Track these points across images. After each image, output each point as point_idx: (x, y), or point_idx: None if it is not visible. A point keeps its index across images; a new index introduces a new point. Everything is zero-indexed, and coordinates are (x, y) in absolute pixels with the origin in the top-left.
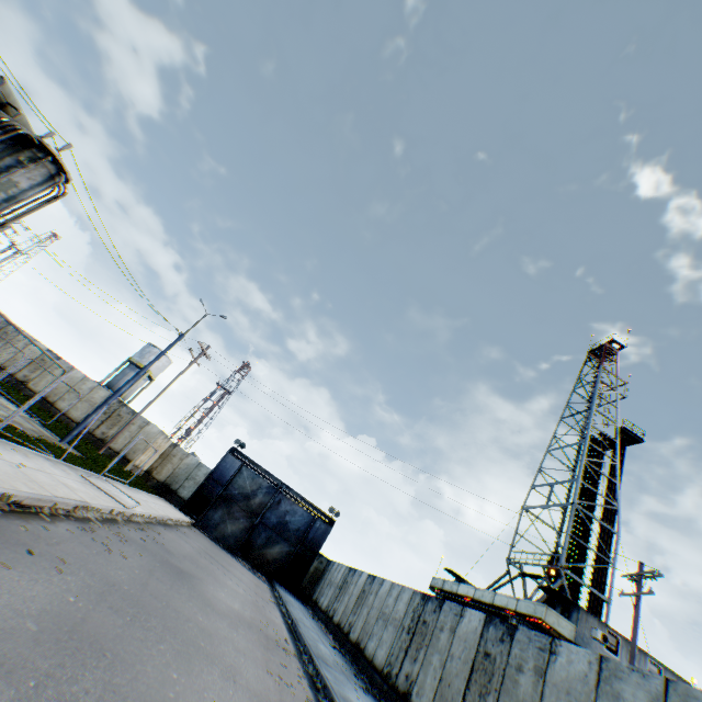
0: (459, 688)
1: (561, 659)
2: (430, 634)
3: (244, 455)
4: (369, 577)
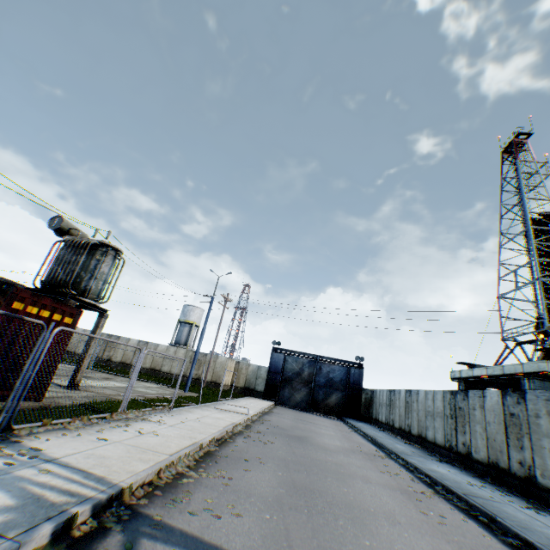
0: (501, 440)
1: None
2: (467, 415)
3: (282, 349)
4: (406, 393)
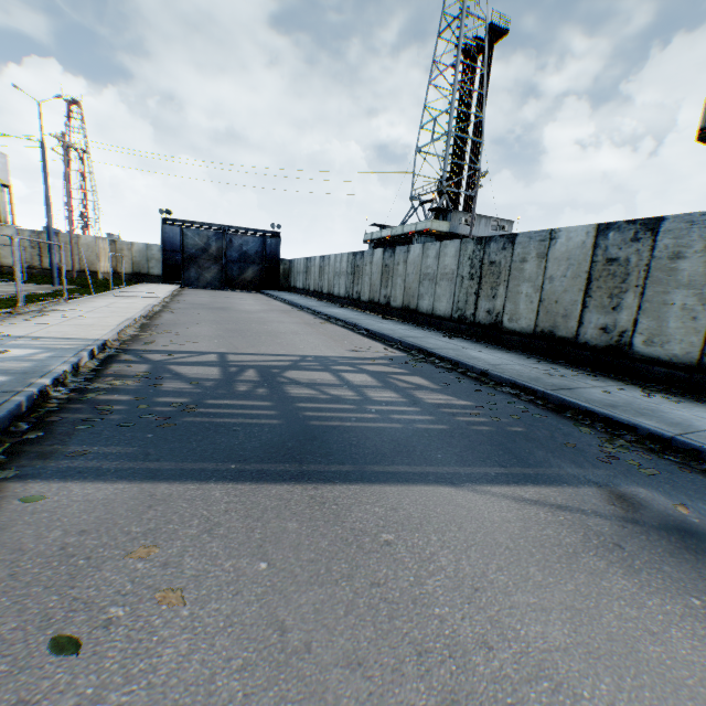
0: (378, 285)
1: (411, 253)
2: (362, 270)
3: (177, 220)
4: (321, 259)
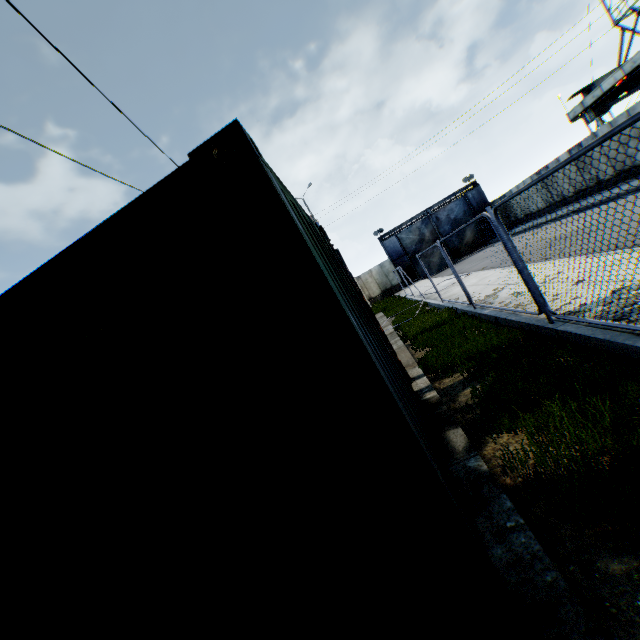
0: None
1: None
2: None
3: (388, 233)
4: (570, 152)
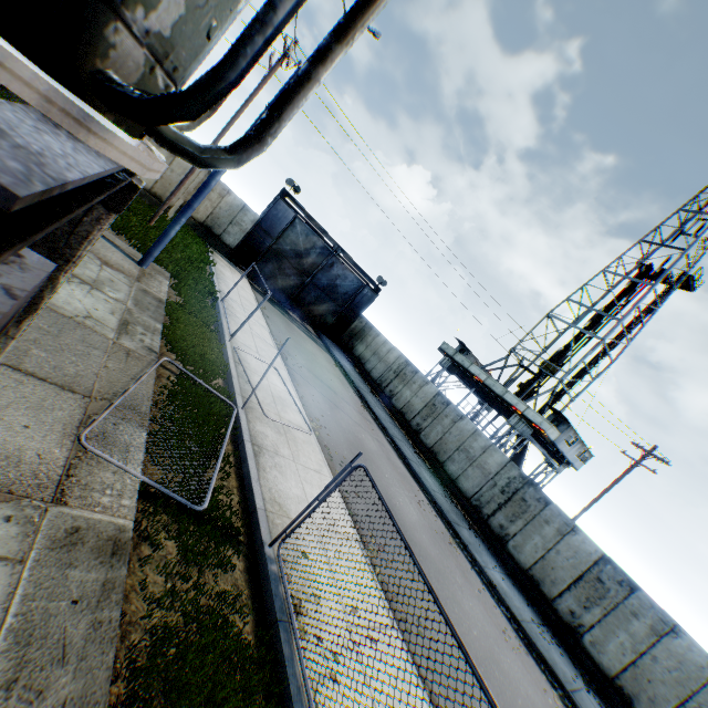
0: (563, 578)
1: (680, 641)
2: (531, 516)
3: (297, 203)
4: (440, 396)
